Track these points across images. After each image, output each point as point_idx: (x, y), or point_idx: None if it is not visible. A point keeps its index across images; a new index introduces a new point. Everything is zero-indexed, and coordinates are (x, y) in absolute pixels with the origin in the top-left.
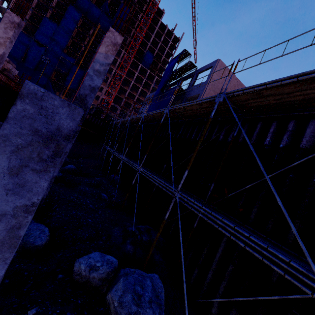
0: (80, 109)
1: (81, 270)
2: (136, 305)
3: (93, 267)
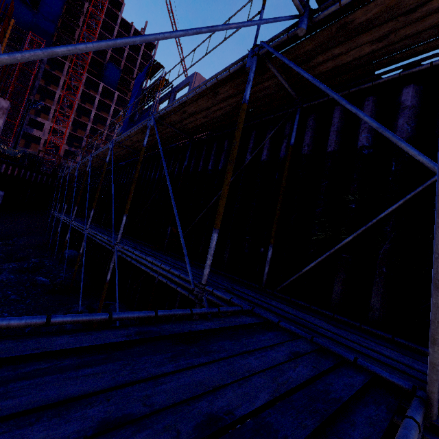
0: None
1: None
2: None
3: None
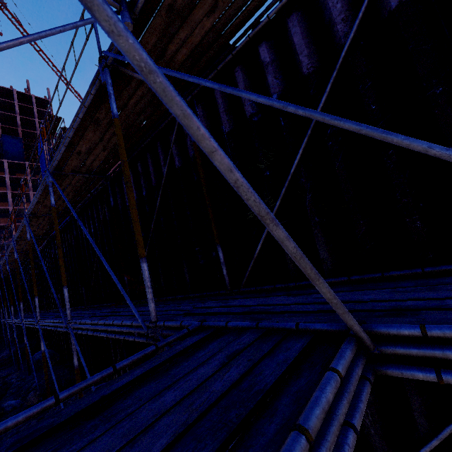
0: None
1: None
2: None
3: None
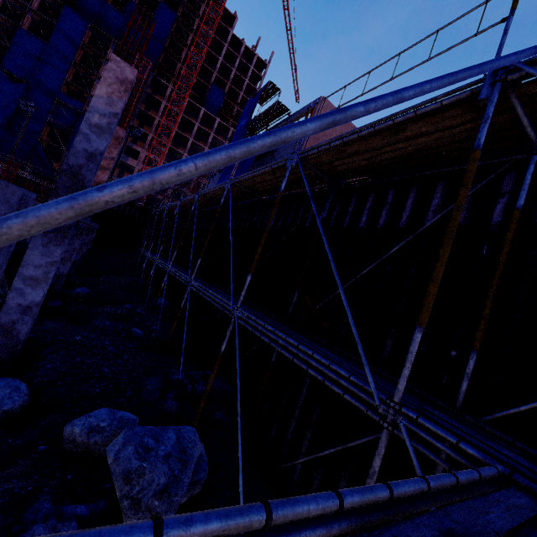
0: (16, 187)
1: (75, 435)
2: (139, 459)
3: (95, 429)
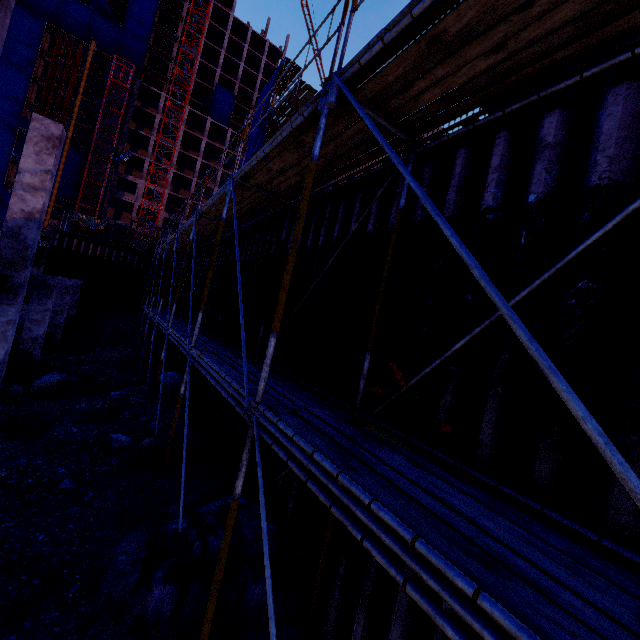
0: None
1: None
2: None
3: None
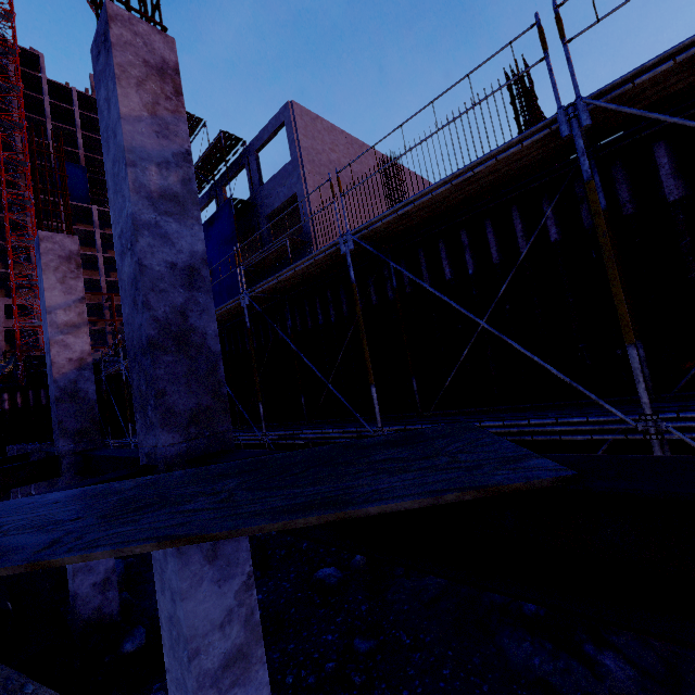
0: None
1: None
2: None
3: None
